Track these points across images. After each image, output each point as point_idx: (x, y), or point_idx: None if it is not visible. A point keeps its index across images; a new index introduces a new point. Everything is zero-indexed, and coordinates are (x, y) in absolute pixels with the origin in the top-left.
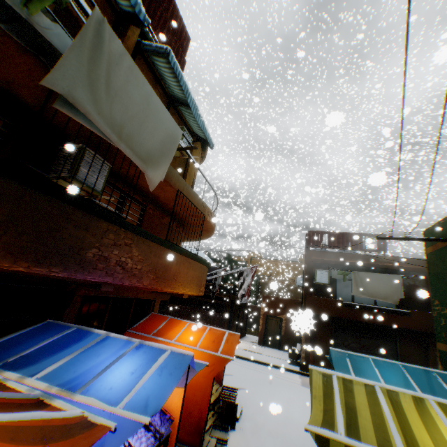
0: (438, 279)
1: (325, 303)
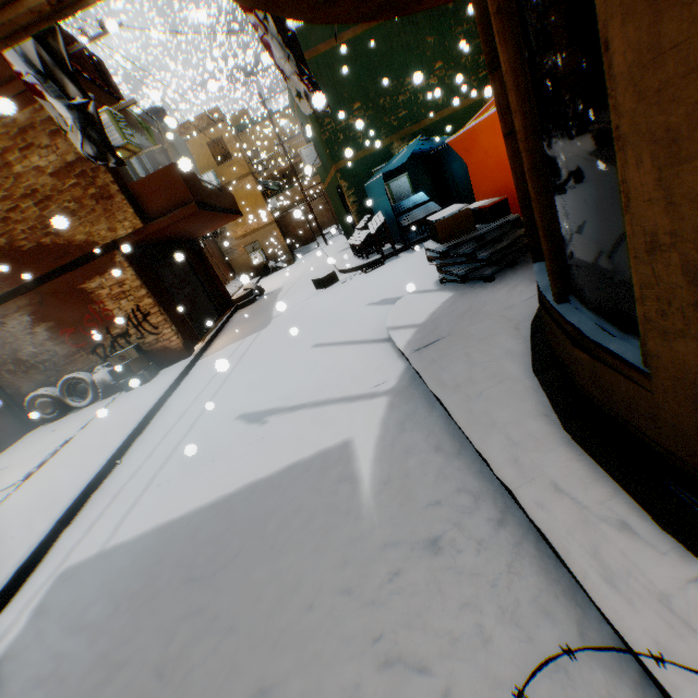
0: (328, 93)
1: (194, 180)
